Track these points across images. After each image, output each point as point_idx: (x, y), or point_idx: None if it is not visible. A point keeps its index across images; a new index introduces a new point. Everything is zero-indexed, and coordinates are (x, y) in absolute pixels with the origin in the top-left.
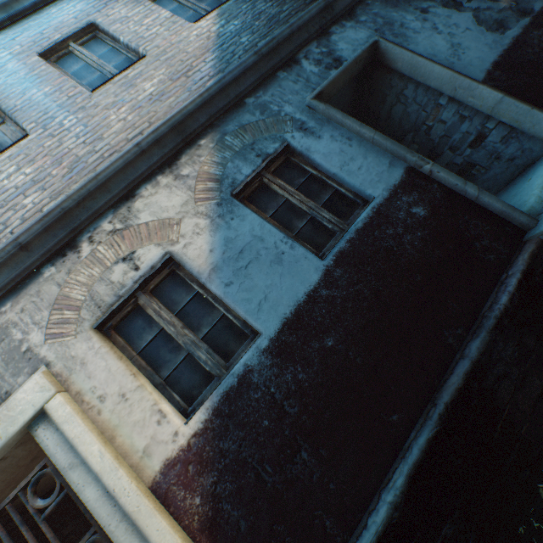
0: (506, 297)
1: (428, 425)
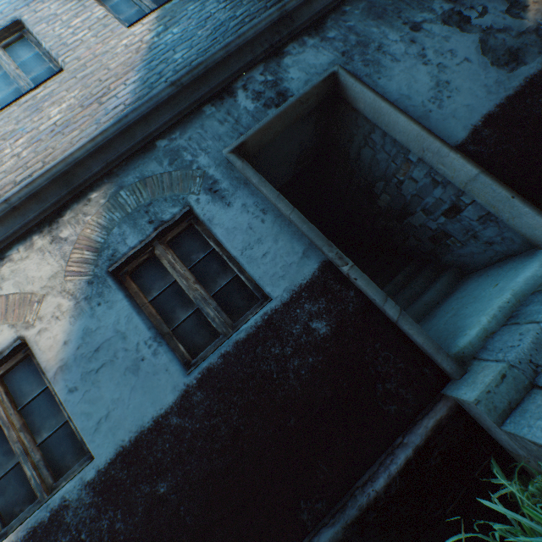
0: (382, 481)
1: None
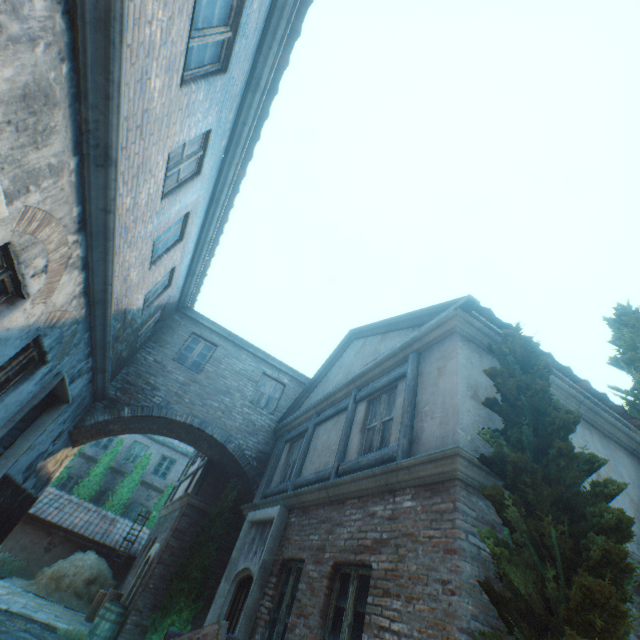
0: None
1: None
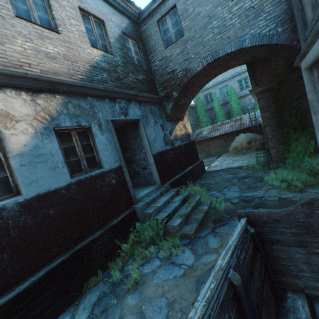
0: (116, 221)
1: (66, 255)
